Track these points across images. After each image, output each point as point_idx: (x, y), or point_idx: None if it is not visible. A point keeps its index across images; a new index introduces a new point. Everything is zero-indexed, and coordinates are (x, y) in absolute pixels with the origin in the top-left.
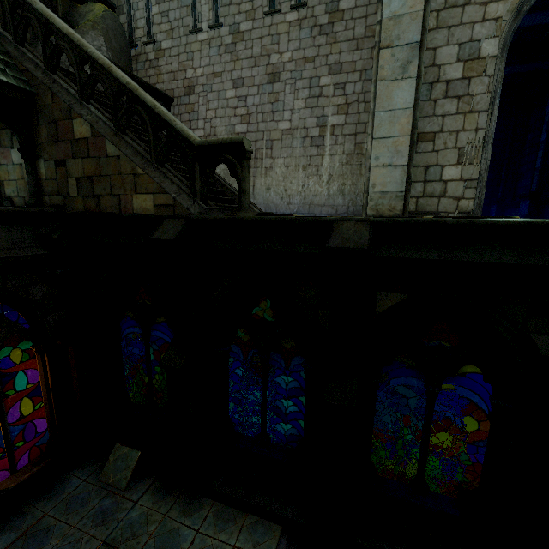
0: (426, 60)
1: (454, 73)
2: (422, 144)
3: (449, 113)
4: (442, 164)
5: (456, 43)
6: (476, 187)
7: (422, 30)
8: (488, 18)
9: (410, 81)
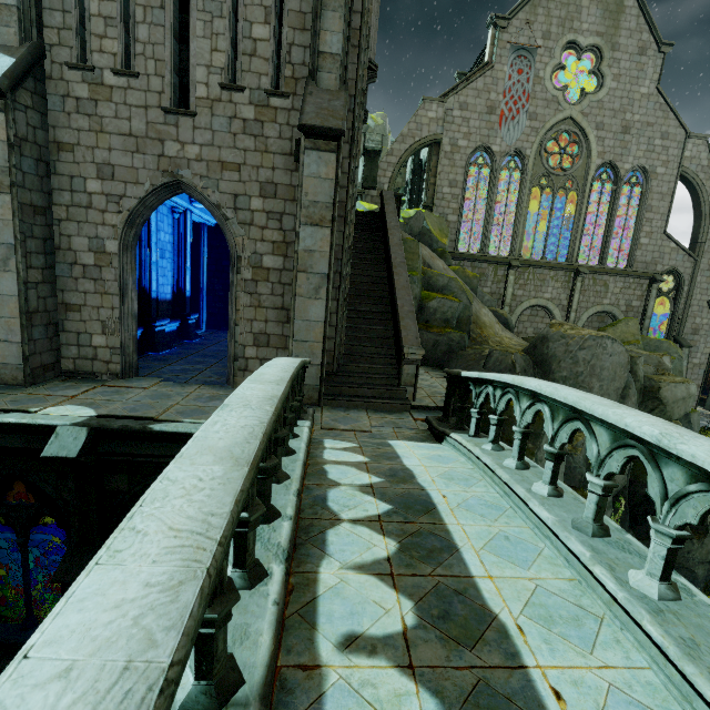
0: (64, 244)
1: (88, 259)
2: (71, 313)
3: (90, 291)
4: (91, 332)
5: (86, 236)
6: (120, 354)
7: (14, 236)
8: (107, 223)
9: (12, 274)
